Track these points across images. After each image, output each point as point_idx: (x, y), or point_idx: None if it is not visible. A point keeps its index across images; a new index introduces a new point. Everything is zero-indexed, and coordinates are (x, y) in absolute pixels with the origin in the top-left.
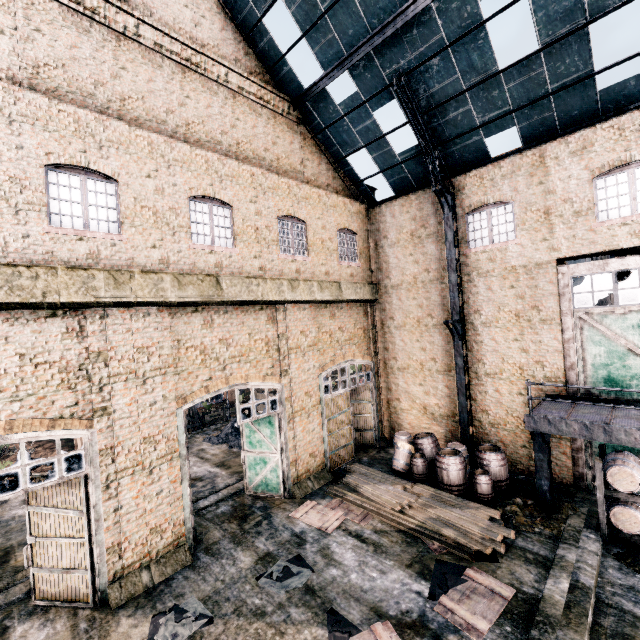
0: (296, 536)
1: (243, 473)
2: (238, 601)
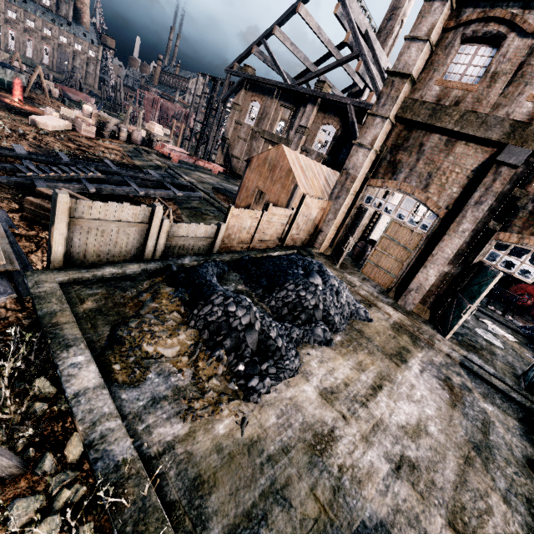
0: (464, 327)
1: (424, 335)
2: (519, 357)
